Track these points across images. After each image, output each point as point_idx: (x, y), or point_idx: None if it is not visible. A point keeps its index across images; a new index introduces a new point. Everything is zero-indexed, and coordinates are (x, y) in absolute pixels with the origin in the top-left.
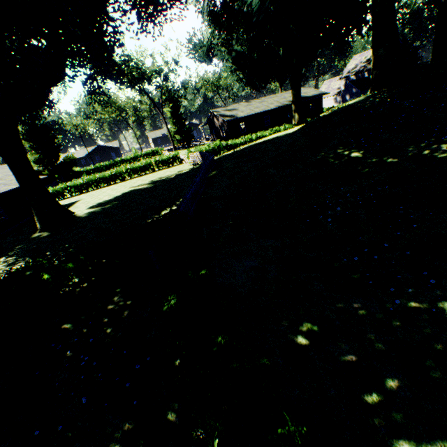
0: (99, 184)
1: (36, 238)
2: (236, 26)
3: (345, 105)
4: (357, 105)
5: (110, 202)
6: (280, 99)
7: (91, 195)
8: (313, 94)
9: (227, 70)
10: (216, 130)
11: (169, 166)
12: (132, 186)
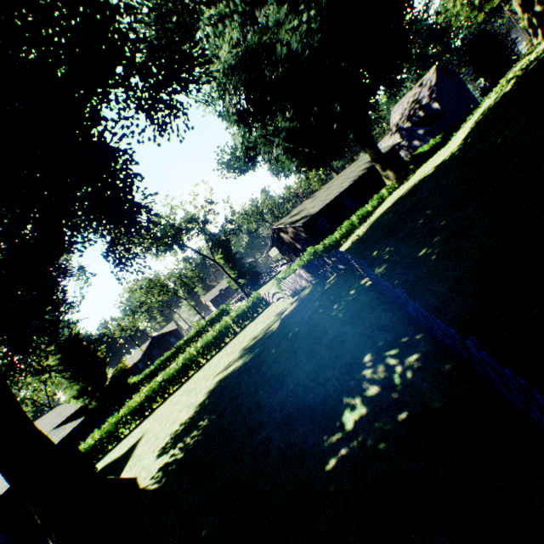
0: (166, 391)
1: None
2: (271, 108)
3: (536, 54)
4: None
5: (192, 423)
6: (348, 175)
7: (158, 416)
8: (383, 151)
9: (282, 157)
10: (289, 246)
11: (253, 317)
12: (216, 373)
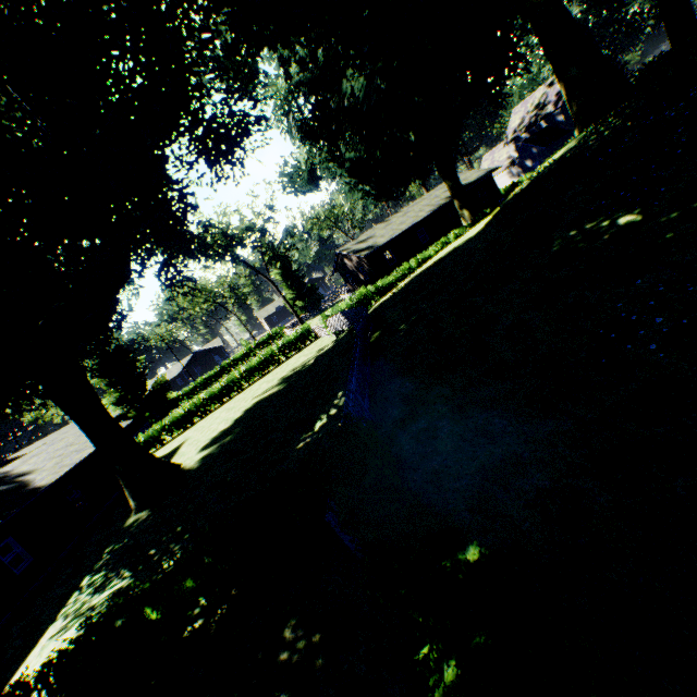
0: (207, 408)
1: (132, 526)
2: (339, 131)
3: (548, 163)
4: (573, 154)
5: (228, 431)
6: (430, 201)
7: (200, 427)
8: (476, 177)
9: (344, 188)
10: (353, 275)
11: (300, 348)
12: (255, 396)
